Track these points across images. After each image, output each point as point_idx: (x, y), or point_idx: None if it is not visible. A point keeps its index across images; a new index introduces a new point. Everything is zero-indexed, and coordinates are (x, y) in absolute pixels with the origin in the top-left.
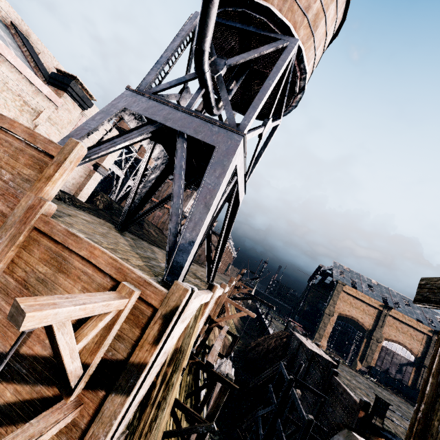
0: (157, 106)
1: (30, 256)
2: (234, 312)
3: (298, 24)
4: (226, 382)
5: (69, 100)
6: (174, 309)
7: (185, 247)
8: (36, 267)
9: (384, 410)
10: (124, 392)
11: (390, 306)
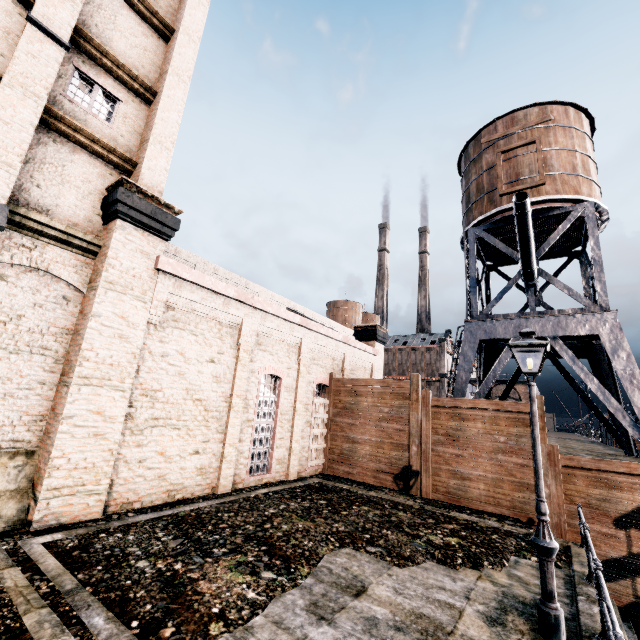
0: (506, 324)
1: (575, 486)
2: None
3: (576, 187)
4: None
5: (378, 345)
6: None
7: None
8: (588, 492)
9: None
10: None
11: None
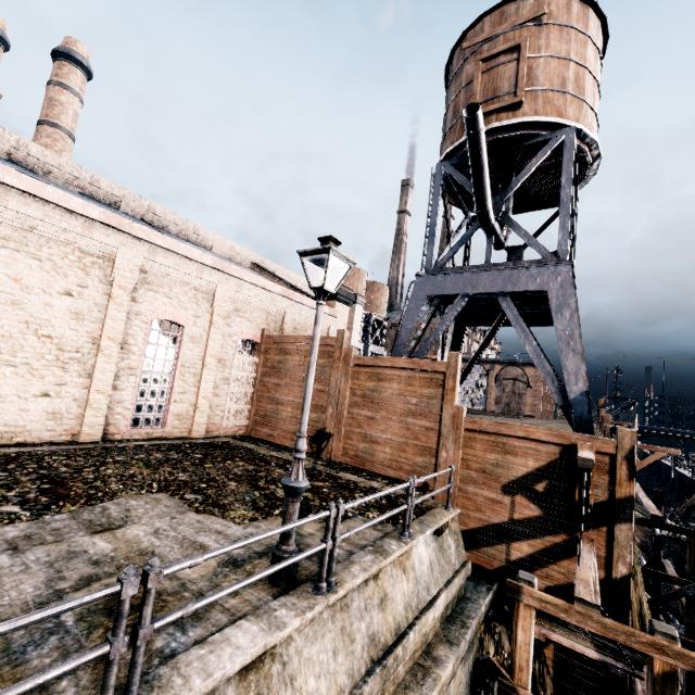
0: (457, 278)
1: (474, 450)
2: None
3: (561, 108)
4: (692, 532)
5: (339, 306)
6: (632, 449)
7: (579, 400)
8: (484, 457)
9: None
10: (626, 521)
11: None
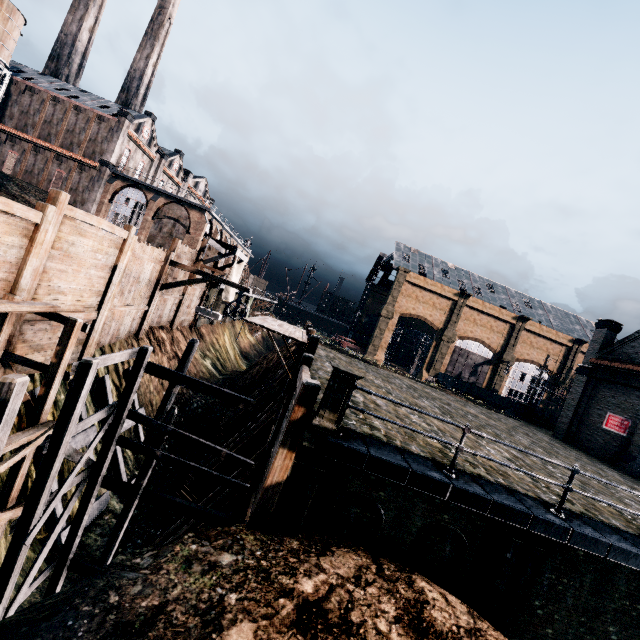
0: None
1: None
2: (244, 335)
3: None
4: None
5: None
6: None
7: None
8: None
9: (343, 392)
10: None
11: (467, 294)
